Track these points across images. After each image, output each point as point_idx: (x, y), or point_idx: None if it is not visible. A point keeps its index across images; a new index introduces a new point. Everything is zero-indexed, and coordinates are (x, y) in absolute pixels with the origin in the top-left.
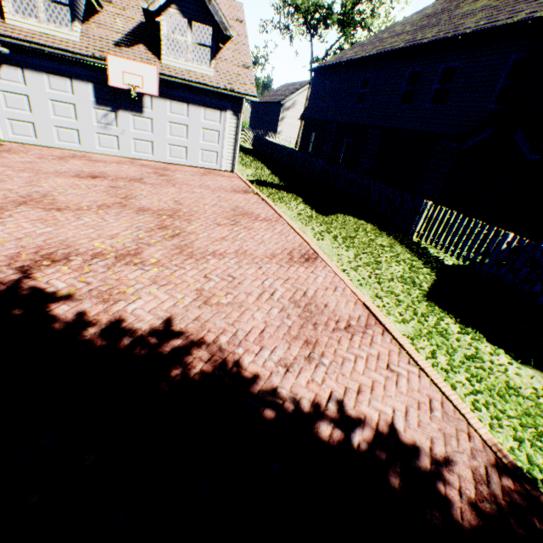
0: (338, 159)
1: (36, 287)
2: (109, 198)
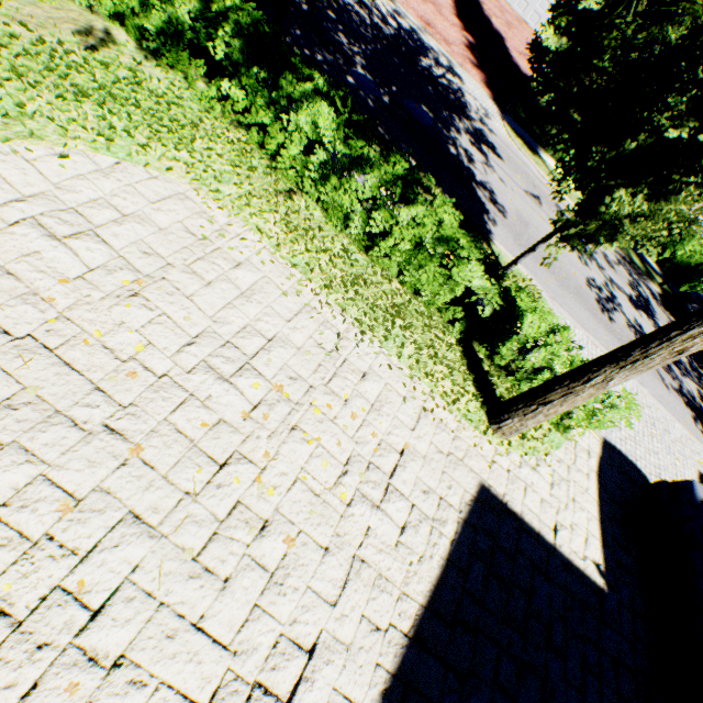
0: None
1: (480, 5)
2: (498, 8)
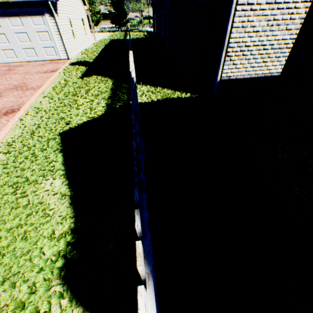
0: (161, 31)
1: None
2: None
